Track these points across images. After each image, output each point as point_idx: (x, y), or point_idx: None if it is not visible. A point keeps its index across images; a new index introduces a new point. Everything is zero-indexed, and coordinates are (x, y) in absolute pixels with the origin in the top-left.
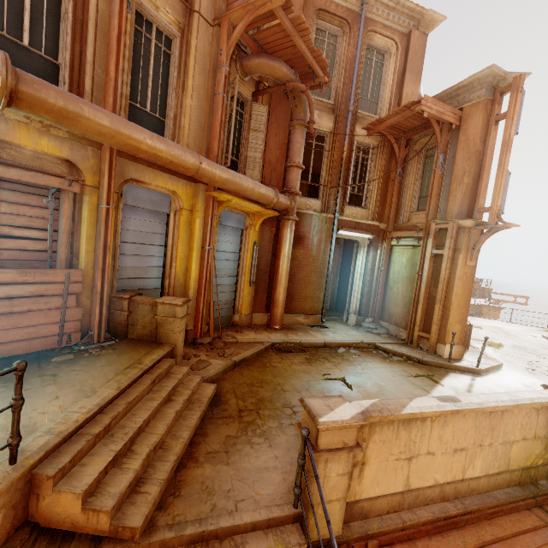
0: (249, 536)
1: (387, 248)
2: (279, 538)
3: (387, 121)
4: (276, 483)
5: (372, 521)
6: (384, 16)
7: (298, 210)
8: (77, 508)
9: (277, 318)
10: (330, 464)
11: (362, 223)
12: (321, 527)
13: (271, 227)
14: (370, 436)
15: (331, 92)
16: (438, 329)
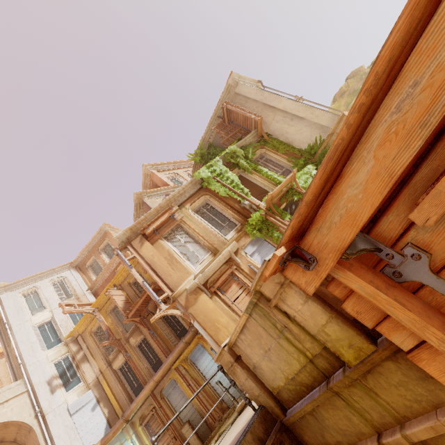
0: None
1: None
2: None
3: None
4: None
5: None
6: None
7: None
8: None
9: None
10: None
11: None
12: None
13: None
14: None
15: None
16: None
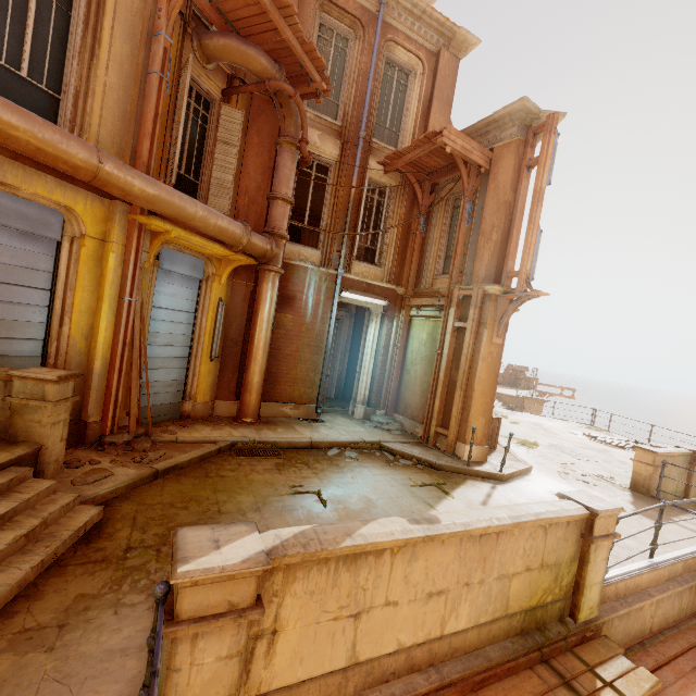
0: None
1: (405, 319)
2: None
3: (406, 155)
4: (128, 677)
5: None
6: (408, 25)
7: (287, 260)
8: None
9: (250, 408)
10: (202, 643)
11: (374, 284)
12: None
13: (247, 280)
14: (287, 586)
15: (339, 111)
16: (458, 423)
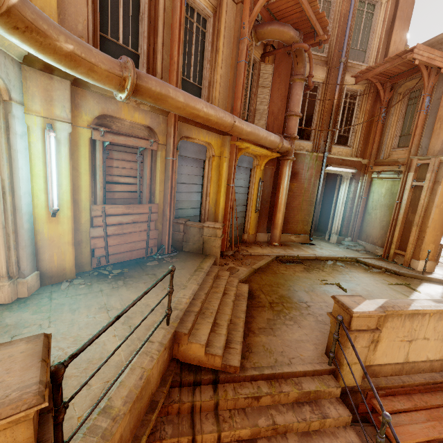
0: (302, 379)
1: (367, 180)
2: (322, 382)
3: (376, 69)
4: (311, 350)
5: (380, 379)
6: None
7: (294, 151)
8: (202, 352)
9: (277, 237)
10: (357, 339)
11: (347, 159)
12: (348, 379)
13: (272, 166)
14: (384, 323)
15: (325, 46)
16: (414, 247)
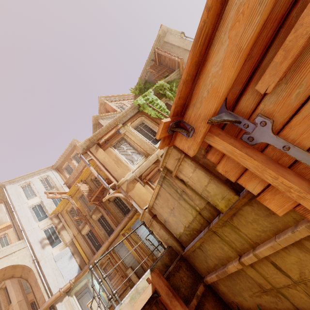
0: None
1: None
2: None
3: None
4: None
5: None
6: None
7: None
8: None
9: None
10: None
11: None
12: None
13: None
14: None
15: None
16: None
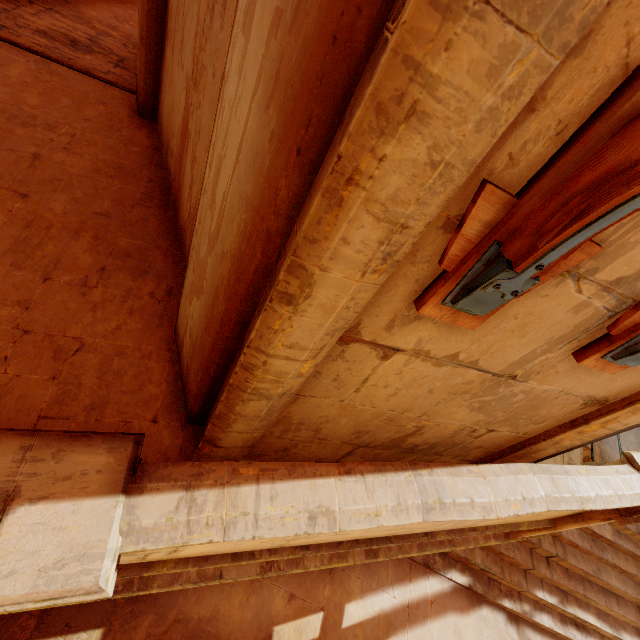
0: None
1: None
2: None
3: None
4: None
5: None
6: None
7: None
8: None
9: None
10: None
11: None
12: None
13: None
14: None
15: None
16: None
